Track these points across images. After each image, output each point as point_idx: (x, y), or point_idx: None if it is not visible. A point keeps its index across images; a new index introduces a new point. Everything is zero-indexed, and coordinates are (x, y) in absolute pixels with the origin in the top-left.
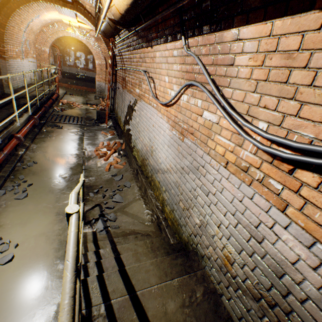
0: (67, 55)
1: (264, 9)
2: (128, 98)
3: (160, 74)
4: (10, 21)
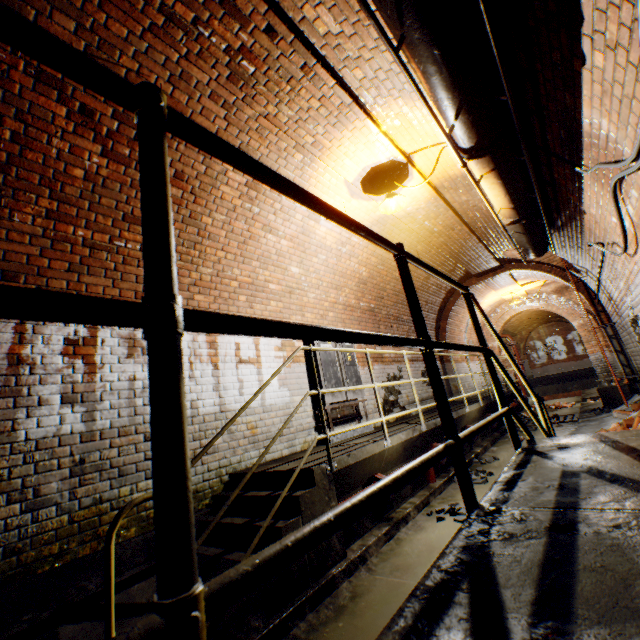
0: (530, 350)
1: (574, 98)
2: (626, 318)
3: (608, 224)
4: (448, 322)
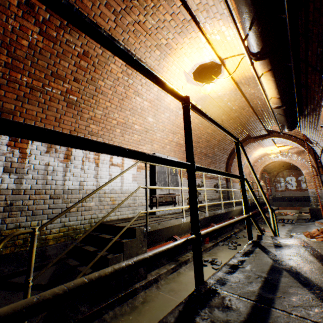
0: (277, 182)
1: None
2: None
3: None
4: (234, 161)
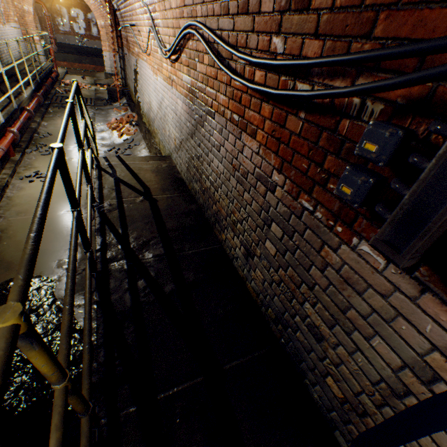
0: (57, 15)
1: None
2: (133, 63)
3: (142, 26)
4: None
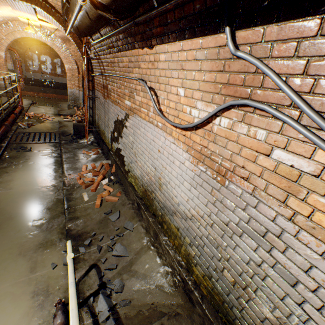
0: (29, 59)
1: None
2: (113, 111)
3: (168, 84)
4: None
